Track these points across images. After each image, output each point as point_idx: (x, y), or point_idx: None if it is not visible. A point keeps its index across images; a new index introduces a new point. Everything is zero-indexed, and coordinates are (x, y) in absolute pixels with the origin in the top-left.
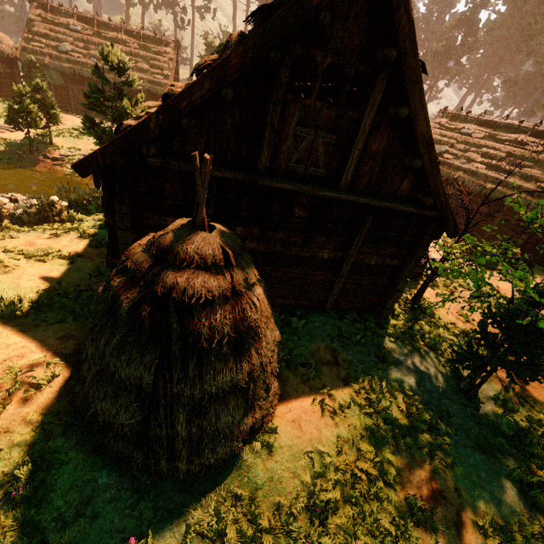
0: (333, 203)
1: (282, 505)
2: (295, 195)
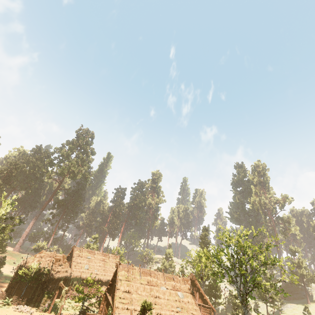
0: None
1: None
2: None
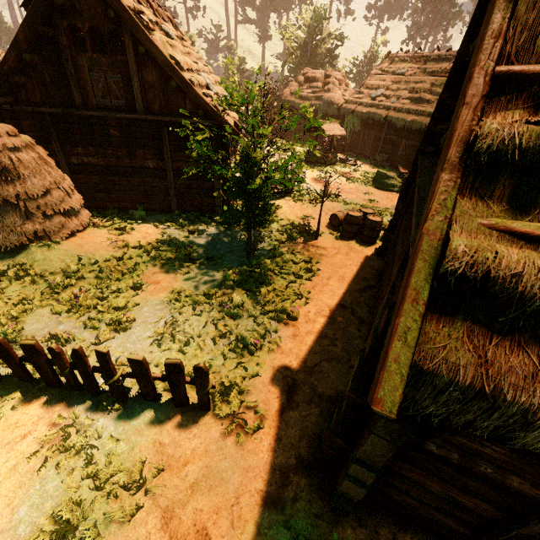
0: (135, 123)
1: (49, 270)
2: (105, 120)
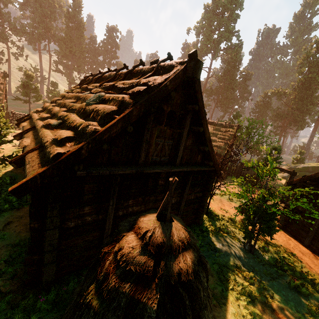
0: (176, 173)
1: None
2: (159, 174)
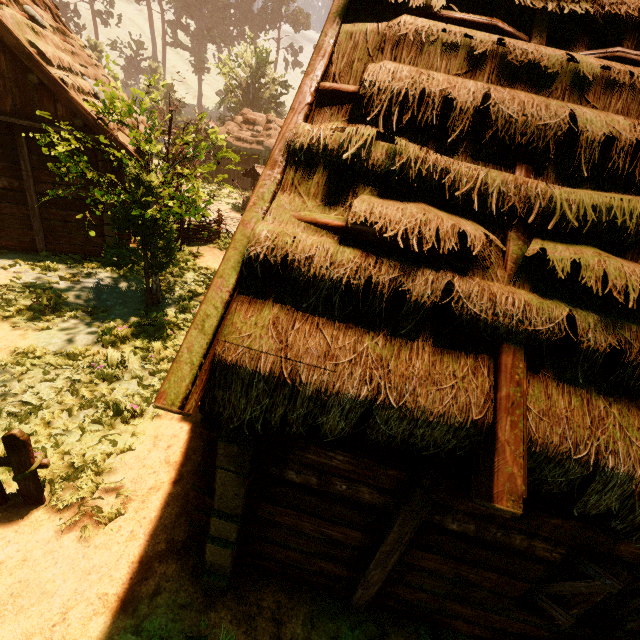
0: None
1: None
2: None
